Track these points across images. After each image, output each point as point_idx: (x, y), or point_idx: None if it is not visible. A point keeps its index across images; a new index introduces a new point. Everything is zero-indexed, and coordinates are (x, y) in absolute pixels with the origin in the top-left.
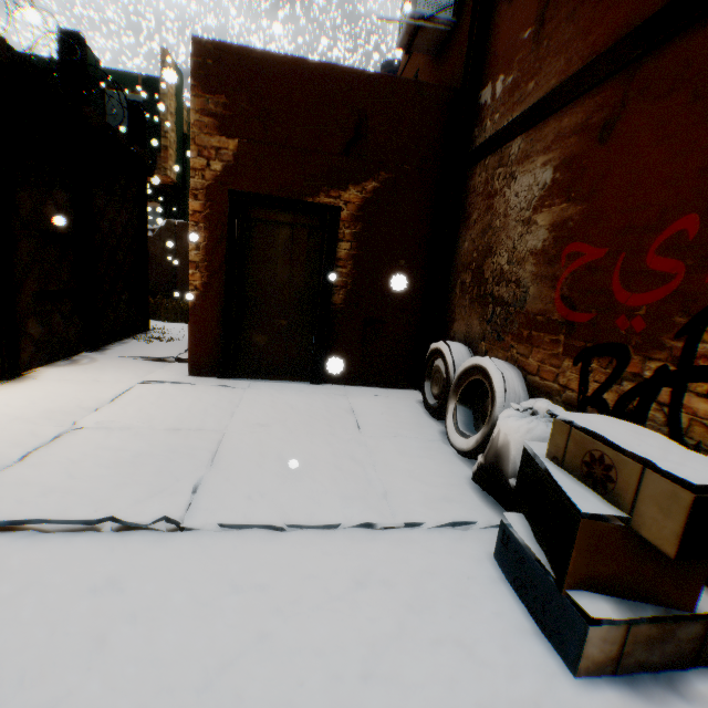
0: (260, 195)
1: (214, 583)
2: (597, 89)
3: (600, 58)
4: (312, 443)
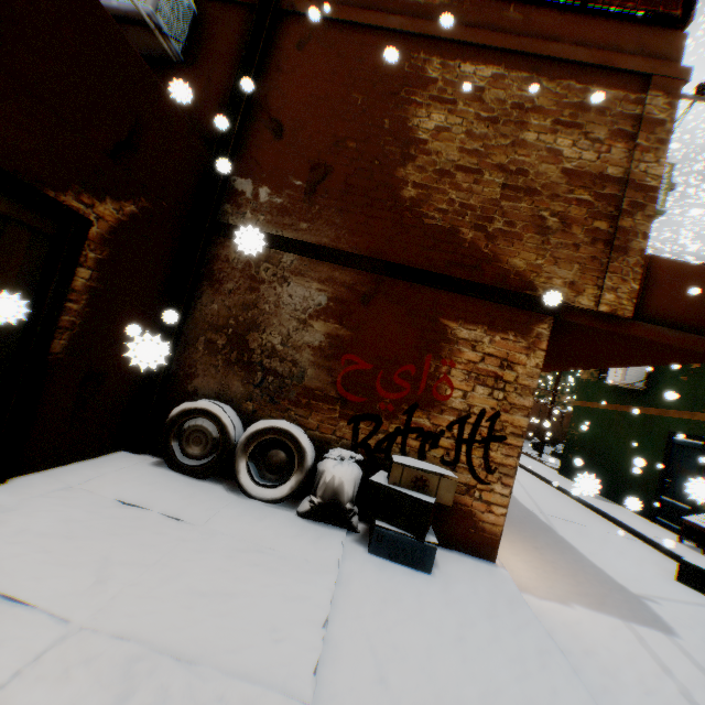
0: None
1: (380, 691)
2: (361, 272)
3: (364, 257)
4: (193, 559)
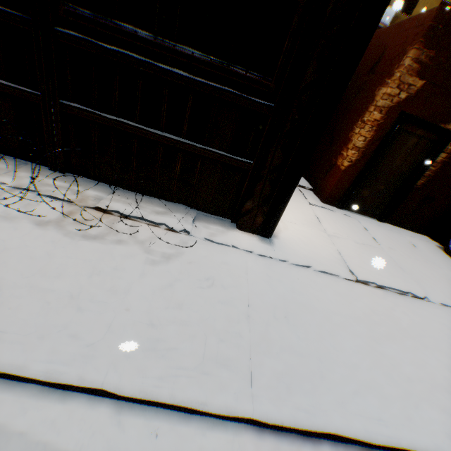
0: (415, 117)
1: None
2: None
3: None
4: (424, 266)
